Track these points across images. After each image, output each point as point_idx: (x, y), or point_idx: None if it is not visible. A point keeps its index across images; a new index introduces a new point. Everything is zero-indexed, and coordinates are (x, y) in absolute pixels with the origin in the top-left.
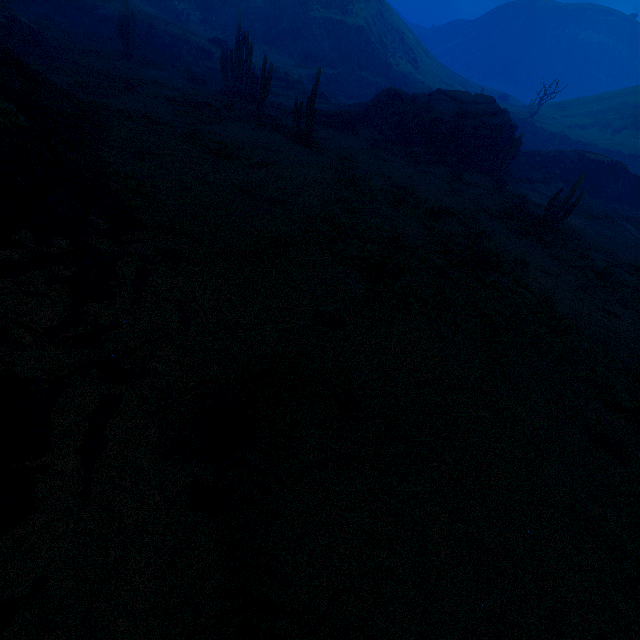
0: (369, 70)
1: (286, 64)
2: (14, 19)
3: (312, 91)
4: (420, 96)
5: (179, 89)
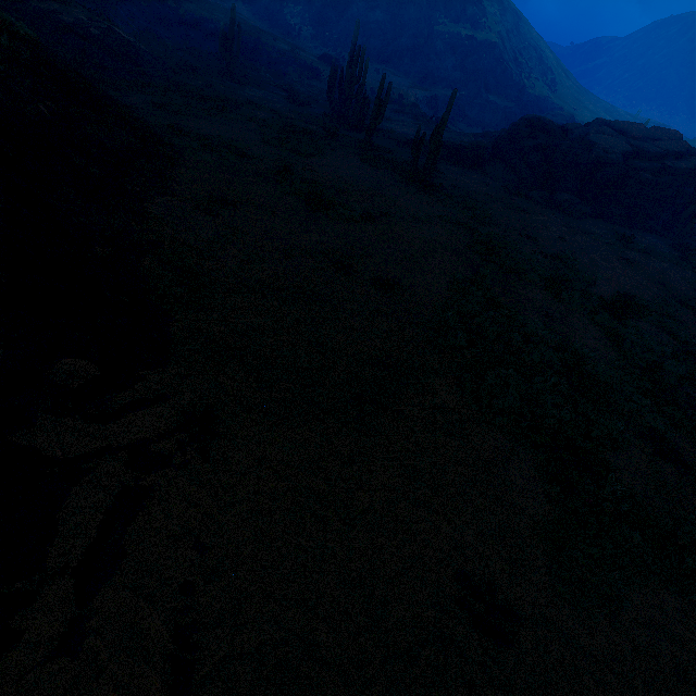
0: (497, 93)
1: (401, 84)
2: (108, 30)
3: (442, 119)
4: (573, 127)
5: (277, 111)
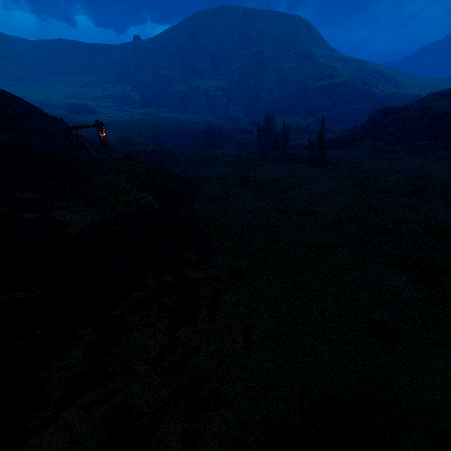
0: (358, 102)
1: (296, 120)
2: (162, 149)
3: (320, 131)
4: (411, 104)
5: (235, 155)
